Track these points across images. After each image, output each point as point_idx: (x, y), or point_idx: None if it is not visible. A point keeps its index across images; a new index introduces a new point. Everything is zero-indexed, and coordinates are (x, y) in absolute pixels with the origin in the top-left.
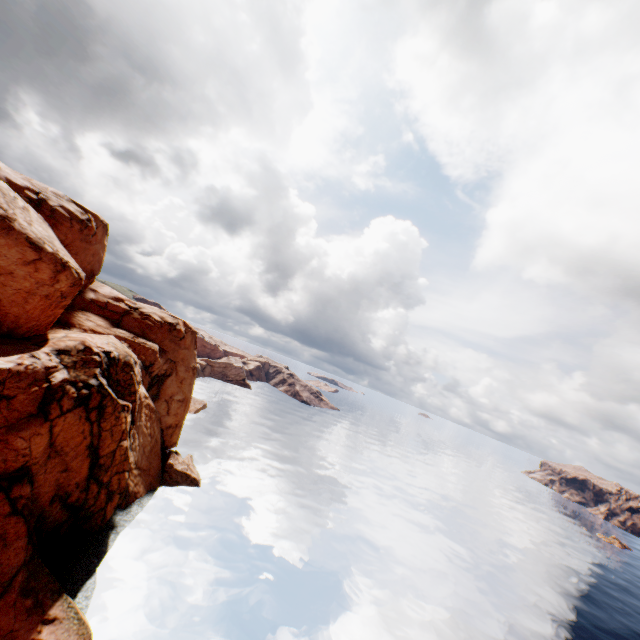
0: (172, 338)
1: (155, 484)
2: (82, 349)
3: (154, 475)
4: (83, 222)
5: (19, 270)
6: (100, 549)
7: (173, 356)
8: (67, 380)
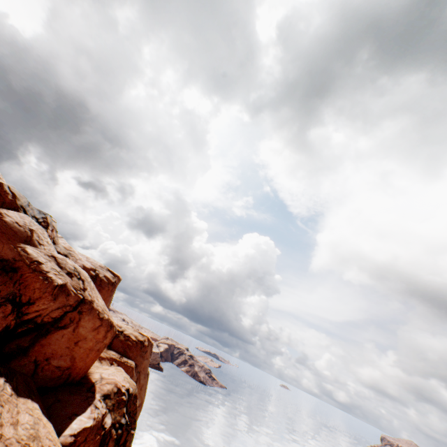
0: (141, 353)
1: None
2: (116, 391)
3: None
4: (113, 284)
5: (89, 335)
6: None
7: (139, 367)
8: (112, 423)
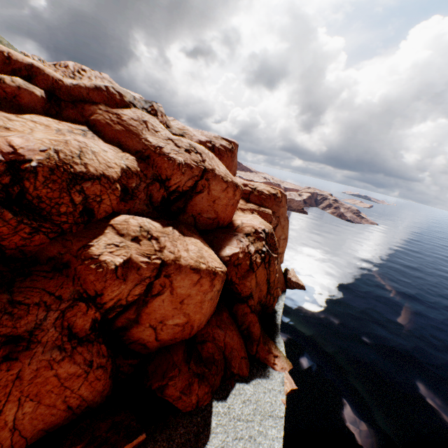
0: (276, 203)
1: (283, 288)
2: (254, 231)
3: (282, 283)
4: (230, 150)
5: (221, 195)
6: (275, 323)
7: (277, 214)
8: (255, 251)
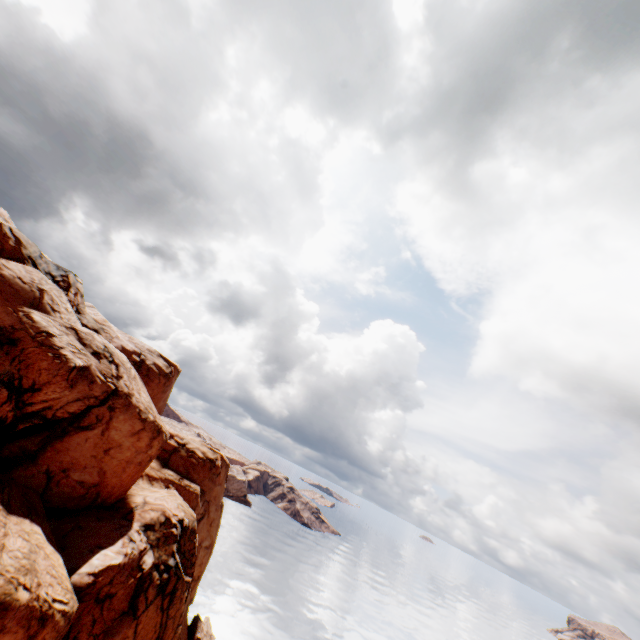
0: (211, 476)
1: None
2: (163, 521)
3: None
4: (167, 375)
5: (126, 441)
6: None
7: (208, 495)
8: (154, 564)
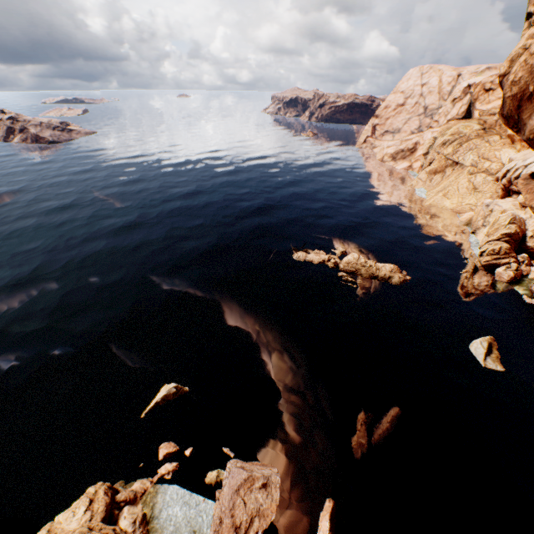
0: None
1: None
2: None
3: None
4: None
5: None
6: None
7: None
8: None
